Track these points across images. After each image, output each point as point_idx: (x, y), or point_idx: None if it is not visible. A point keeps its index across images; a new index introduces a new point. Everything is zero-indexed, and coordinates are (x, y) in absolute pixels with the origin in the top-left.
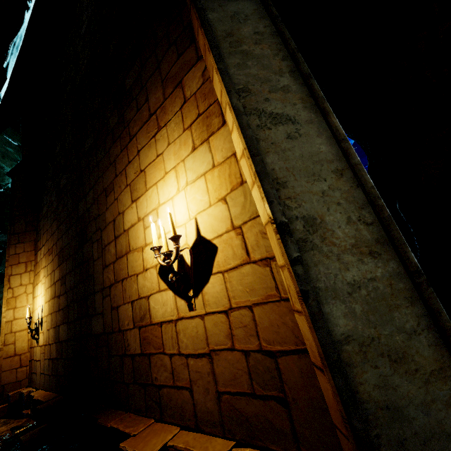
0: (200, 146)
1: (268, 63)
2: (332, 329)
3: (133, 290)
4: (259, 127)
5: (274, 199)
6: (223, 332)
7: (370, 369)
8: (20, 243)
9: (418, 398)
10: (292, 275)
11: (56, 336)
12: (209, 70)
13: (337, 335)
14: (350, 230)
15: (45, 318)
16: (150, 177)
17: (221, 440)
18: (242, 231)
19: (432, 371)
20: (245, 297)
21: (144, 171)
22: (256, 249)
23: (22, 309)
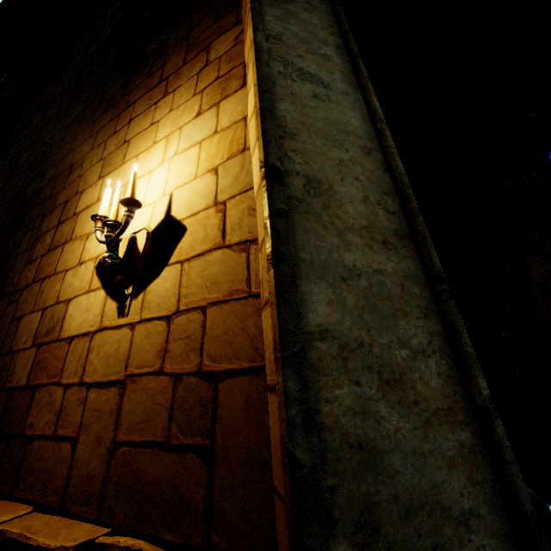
0: (207, 110)
1: (314, 30)
2: (306, 315)
3: (53, 292)
4: (281, 75)
5: (273, 140)
6: (154, 347)
7: (347, 384)
8: None
9: (411, 443)
10: (268, 230)
11: None
12: (244, 31)
13: (310, 324)
14: (364, 210)
15: None
16: (133, 149)
17: (90, 525)
18: (225, 207)
19: (437, 410)
20: (202, 293)
21: (129, 142)
22: (236, 230)
23: None
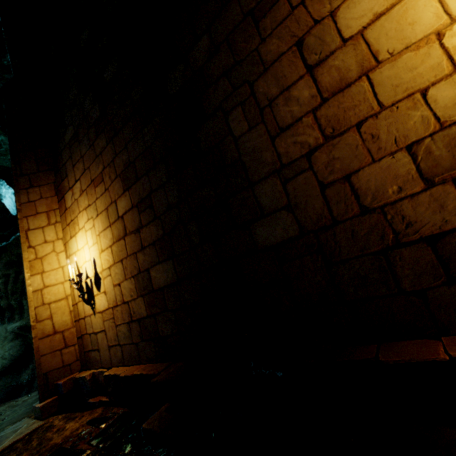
0: None
1: None
2: None
3: (411, 124)
4: None
5: None
6: None
7: None
8: (33, 187)
9: None
10: None
11: (141, 286)
12: None
13: None
14: None
15: (105, 272)
16: None
17: None
18: None
19: None
20: None
21: None
22: None
23: (53, 272)
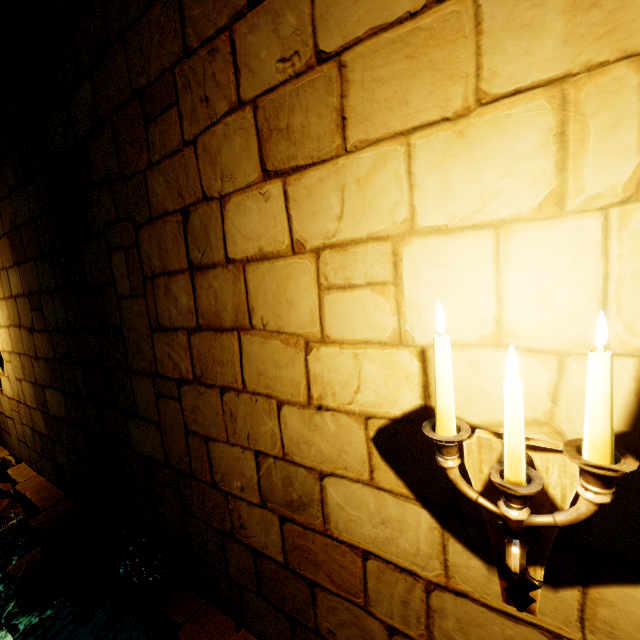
0: None
1: None
2: None
3: (263, 431)
4: None
5: None
6: None
7: None
8: None
9: None
10: None
11: (39, 400)
12: None
13: None
14: None
15: (6, 356)
16: (372, 99)
17: None
18: None
19: None
20: None
21: (340, 61)
22: None
23: None
